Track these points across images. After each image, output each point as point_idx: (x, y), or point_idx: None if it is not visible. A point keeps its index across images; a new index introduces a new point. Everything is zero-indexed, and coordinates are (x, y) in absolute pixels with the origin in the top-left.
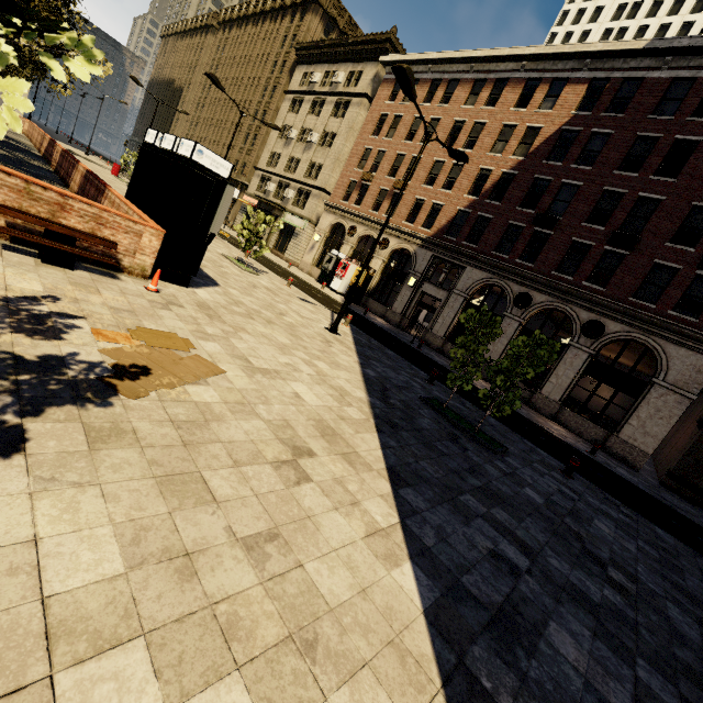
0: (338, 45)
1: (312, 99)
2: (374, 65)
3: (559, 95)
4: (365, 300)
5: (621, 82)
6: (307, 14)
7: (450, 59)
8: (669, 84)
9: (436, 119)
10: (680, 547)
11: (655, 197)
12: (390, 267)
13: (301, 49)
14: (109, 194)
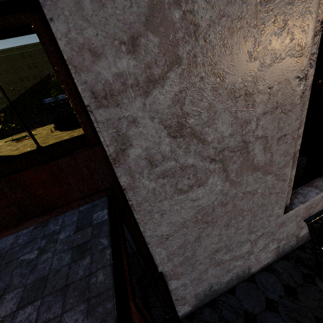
0: None
1: None
2: None
3: None
4: None
5: None
6: None
7: None
8: None
9: None
10: None
11: None
12: None
13: None
14: None
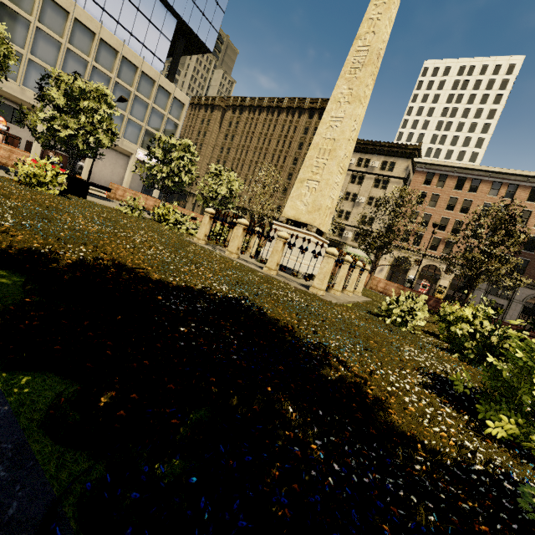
0: (370, 144)
1: (350, 174)
2: (404, 160)
3: None
4: None
5: None
6: None
7: (474, 169)
8: None
9: (468, 200)
10: None
11: None
12: (455, 284)
13: None
14: None
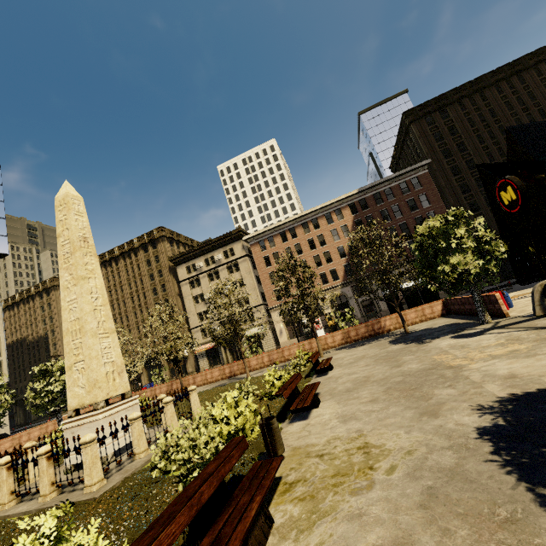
0: (206, 246)
1: (206, 274)
2: (237, 243)
3: (341, 213)
4: (338, 327)
5: (358, 201)
6: (158, 244)
7: (284, 223)
8: (373, 196)
9: (297, 244)
10: (539, 278)
11: (403, 222)
12: (335, 306)
13: (175, 259)
14: (387, 318)
